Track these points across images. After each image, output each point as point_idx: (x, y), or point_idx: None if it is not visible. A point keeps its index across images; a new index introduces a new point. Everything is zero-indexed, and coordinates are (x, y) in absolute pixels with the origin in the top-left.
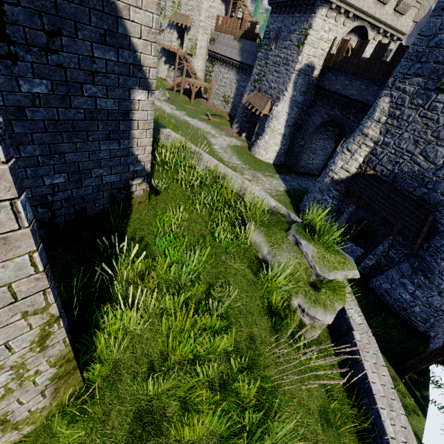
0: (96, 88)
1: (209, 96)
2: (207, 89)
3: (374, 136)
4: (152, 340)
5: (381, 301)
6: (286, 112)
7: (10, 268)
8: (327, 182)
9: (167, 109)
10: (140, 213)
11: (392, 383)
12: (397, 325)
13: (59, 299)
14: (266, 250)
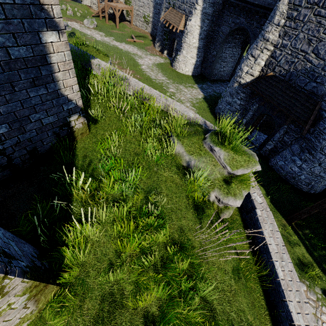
0: (2, 37)
1: (131, 18)
2: (128, 11)
3: (274, 40)
4: (107, 243)
5: (277, 174)
6: (198, 25)
7: None
8: (235, 87)
9: (97, 36)
10: (84, 142)
11: (283, 242)
12: (288, 190)
13: None
14: (187, 158)
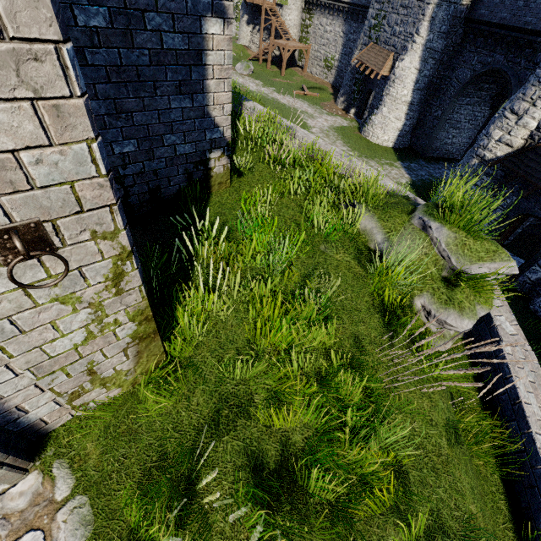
0: (160, 17)
1: (305, 62)
2: (302, 52)
3: None
4: (237, 328)
5: None
6: (415, 67)
7: (69, 159)
8: (473, 165)
9: (251, 86)
10: (221, 196)
11: None
12: None
13: (129, 230)
14: (379, 238)
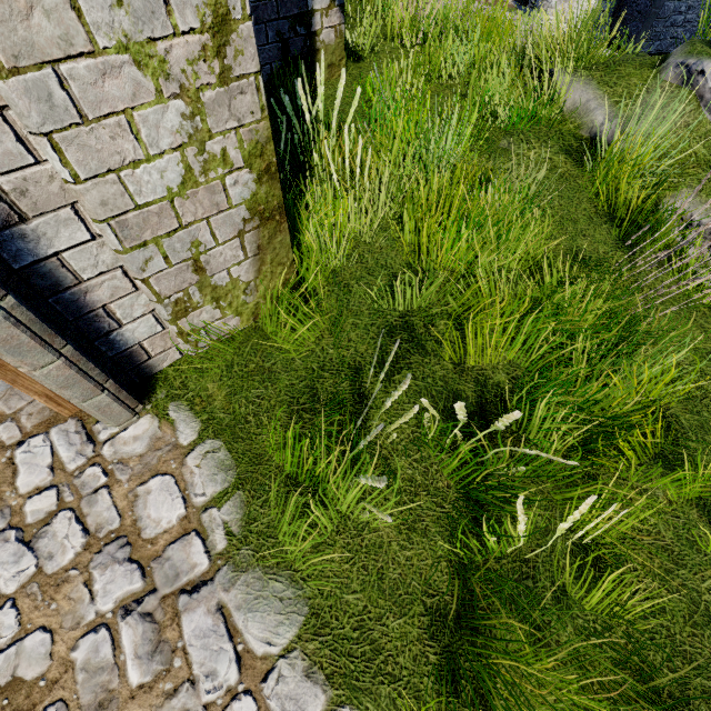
0: None
1: None
2: None
3: None
4: (389, 250)
5: None
6: None
7: None
8: None
9: None
10: (334, 88)
11: None
12: None
13: None
14: (601, 116)
